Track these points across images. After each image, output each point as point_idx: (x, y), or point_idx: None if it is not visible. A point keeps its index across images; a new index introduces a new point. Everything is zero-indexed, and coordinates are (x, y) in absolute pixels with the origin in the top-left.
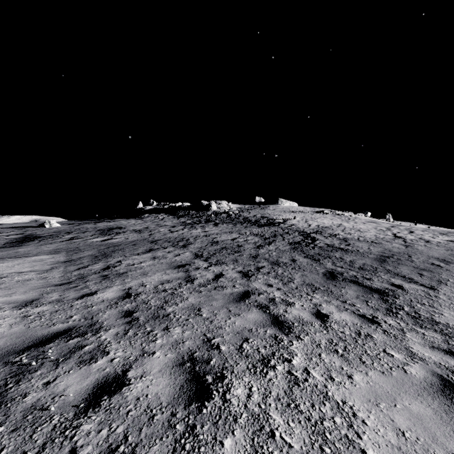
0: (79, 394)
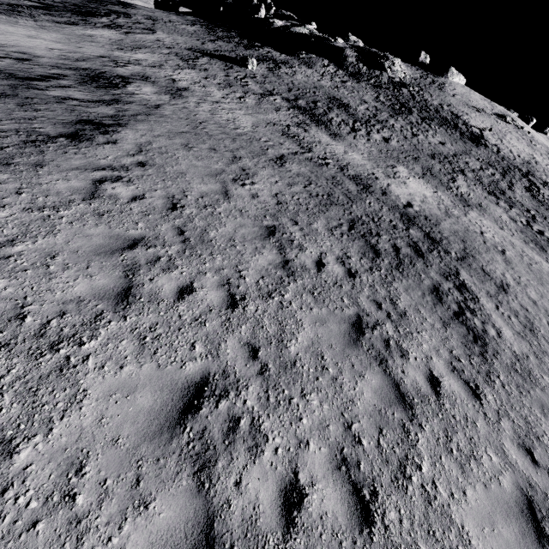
0: None
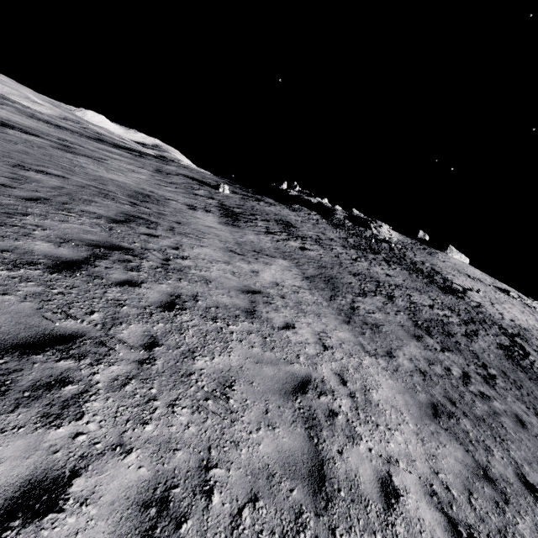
0: (518, 482)
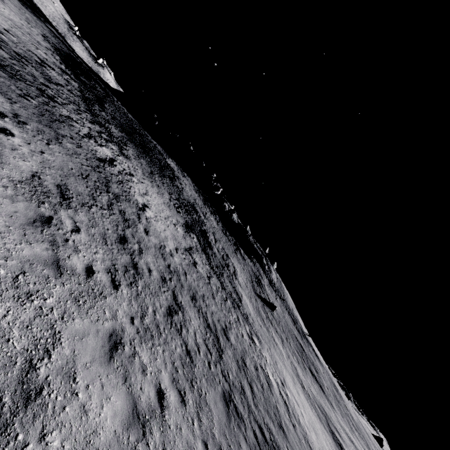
0: None
